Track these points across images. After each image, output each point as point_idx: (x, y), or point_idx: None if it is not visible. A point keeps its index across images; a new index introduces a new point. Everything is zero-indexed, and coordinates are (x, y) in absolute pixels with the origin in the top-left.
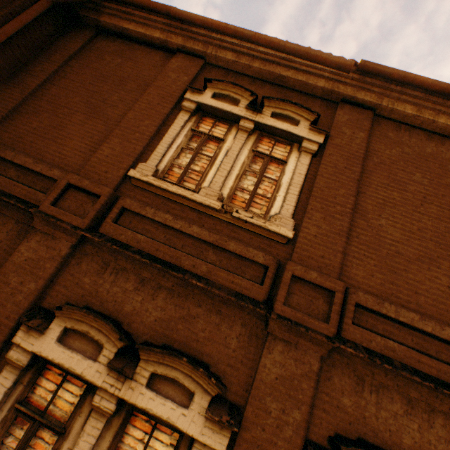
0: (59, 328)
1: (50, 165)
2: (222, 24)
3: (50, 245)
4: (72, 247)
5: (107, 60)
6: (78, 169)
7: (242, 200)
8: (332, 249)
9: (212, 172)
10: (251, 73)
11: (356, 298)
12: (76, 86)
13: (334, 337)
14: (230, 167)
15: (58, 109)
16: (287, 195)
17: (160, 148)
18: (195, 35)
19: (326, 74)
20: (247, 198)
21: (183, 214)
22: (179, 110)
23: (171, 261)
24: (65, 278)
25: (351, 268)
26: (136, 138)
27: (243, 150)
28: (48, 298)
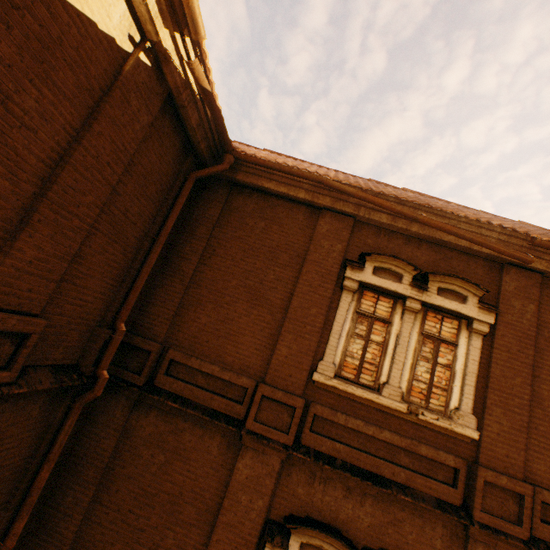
0: (297, 543)
1: (233, 368)
2: (385, 203)
3: (262, 461)
4: (281, 461)
5: (249, 224)
6: (259, 370)
7: (417, 389)
8: (515, 447)
9: (387, 363)
10: (406, 233)
11: (542, 497)
12: (228, 264)
13: (528, 539)
14: (405, 358)
15: (220, 297)
16: (464, 386)
17: (332, 340)
18: (345, 196)
19: (492, 239)
20: (422, 387)
21: (369, 415)
22: (339, 287)
23: (372, 470)
24: (281, 489)
25: (533, 463)
26: (308, 332)
27: (412, 333)
28: (272, 510)
